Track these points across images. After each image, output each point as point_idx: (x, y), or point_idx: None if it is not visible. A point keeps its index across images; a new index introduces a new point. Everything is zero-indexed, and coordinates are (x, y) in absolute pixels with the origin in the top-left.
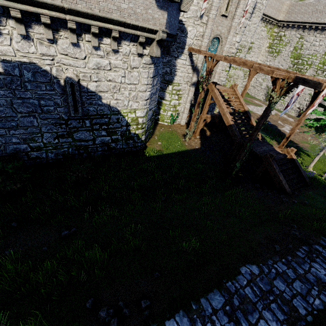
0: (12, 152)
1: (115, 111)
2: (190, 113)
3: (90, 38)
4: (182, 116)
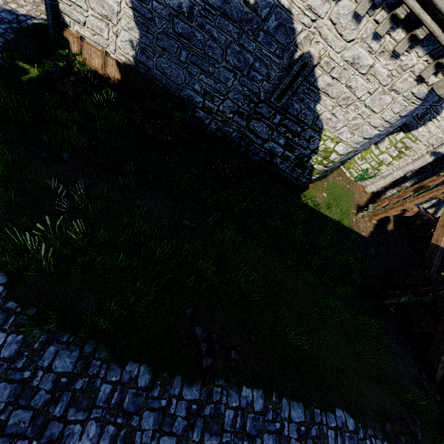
0: (185, 98)
1: (317, 127)
2: (390, 185)
3: (382, 19)
4: (377, 180)
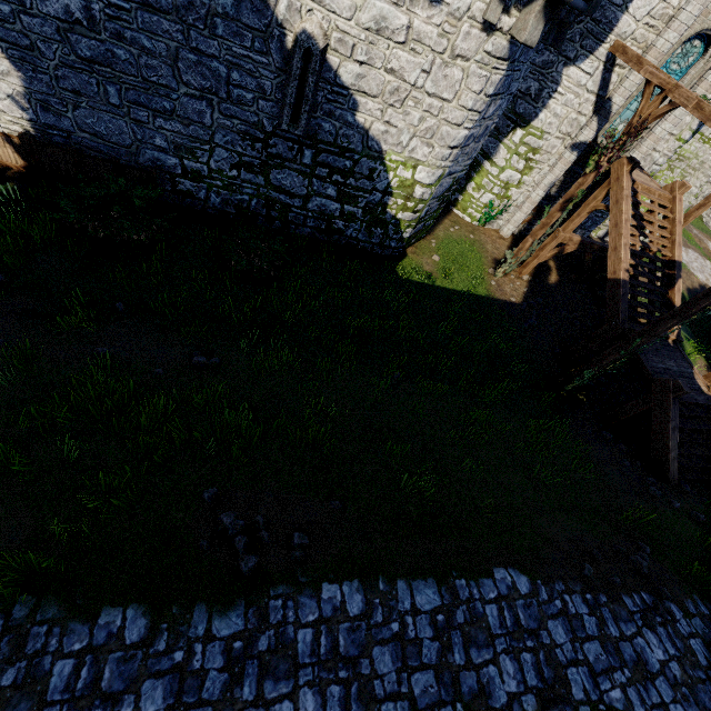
0: (149, 165)
1: (373, 151)
2: (535, 216)
3: None
4: (512, 215)
